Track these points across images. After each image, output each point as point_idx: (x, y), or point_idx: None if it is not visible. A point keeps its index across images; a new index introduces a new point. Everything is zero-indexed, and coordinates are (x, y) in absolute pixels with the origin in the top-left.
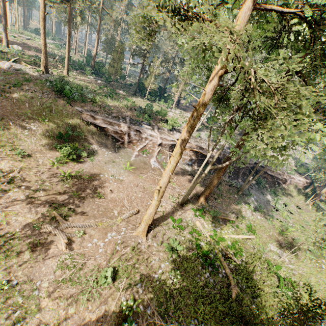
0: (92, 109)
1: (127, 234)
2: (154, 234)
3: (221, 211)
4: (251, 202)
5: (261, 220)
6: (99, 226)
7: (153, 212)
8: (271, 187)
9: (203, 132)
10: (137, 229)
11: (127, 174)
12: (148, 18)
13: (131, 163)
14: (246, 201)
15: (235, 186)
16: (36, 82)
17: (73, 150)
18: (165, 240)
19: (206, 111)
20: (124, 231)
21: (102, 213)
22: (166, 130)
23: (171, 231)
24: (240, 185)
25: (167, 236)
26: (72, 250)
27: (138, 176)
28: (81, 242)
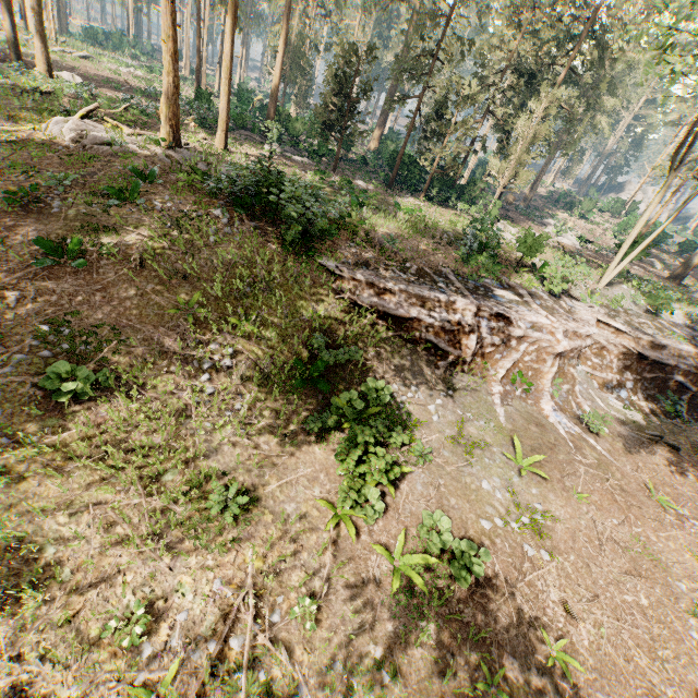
0: (359, 258)
1: None
2: None
3: None
4: None
5: None
6: None
7: None
8: None
9: (618, 288)
10: None
11: (539, 494)
12: None
13: (509, 433)
14: None
15: None
16: (168, 179)
17: None
18: None
19: (542, 215)
20: None
21: None
22: (546, 296)
23: None
24: None
25: None
26: None
27: (566, 491)
28: None
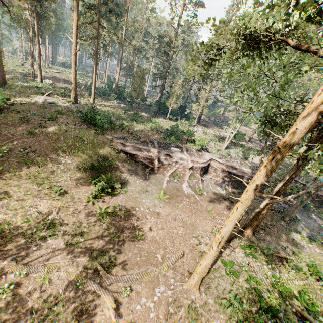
0: (121, 136)
1: (176, 287)
2: (206, 285)
3: (272, 245)
4: (303, 230)
5: (321, 255)
6: (145, 279)
7: (209, 264)
8: (317, 208)
9: (232, 150)
10: (188, 281)
11: (162, 205)
12: (169, 43)
13: (163, 190)
14: (295, 229)
15: (278, 210)
16: (68, 113)
17: (106, 182)
18: (221, 293)
19: (226, 124)
20: (172, 283)
21: (145, 259)
22: (195, 151)
23: (224, 279)
24: (283, 209)
25: (221, 287)
26: (120, 317)
27: (173, 206)
28: (129, 303)
